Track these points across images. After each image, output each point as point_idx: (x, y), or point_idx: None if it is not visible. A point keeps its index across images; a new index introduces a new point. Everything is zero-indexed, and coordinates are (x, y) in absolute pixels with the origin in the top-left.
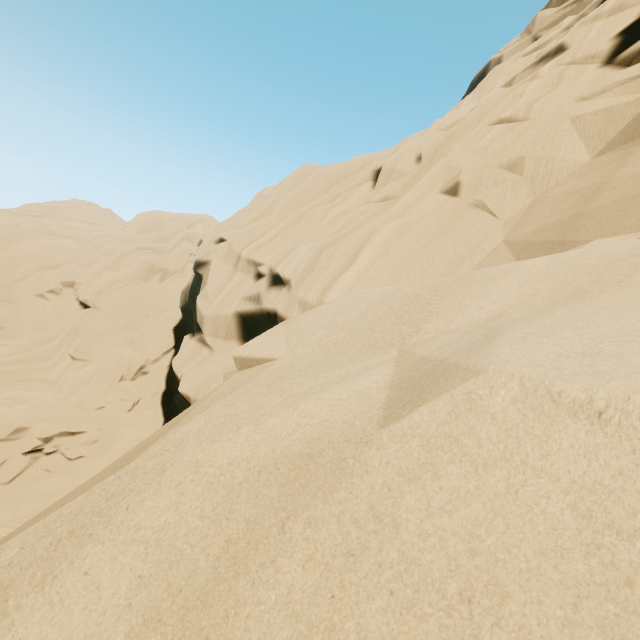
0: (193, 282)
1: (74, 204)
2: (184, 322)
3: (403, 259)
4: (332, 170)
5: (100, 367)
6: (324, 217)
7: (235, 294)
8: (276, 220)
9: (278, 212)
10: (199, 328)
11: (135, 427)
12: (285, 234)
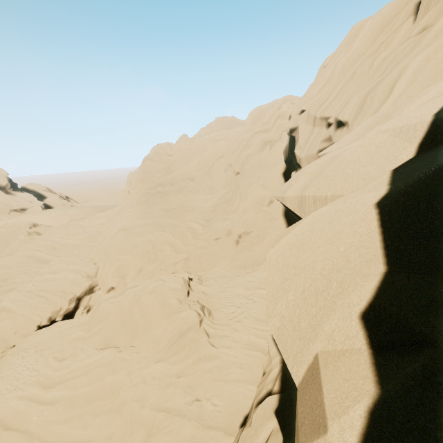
0: (290, 142)
1: (217, 121)
2: (287, 169)
3: (427, 80)
4: (377, 22)
5: (252, 201)
6: (371, 67)
7: (316, 141)
8: (336, 83)
9: (337, 76)
10: (299, 166)
11: (274, 229)
12: (343, 92)
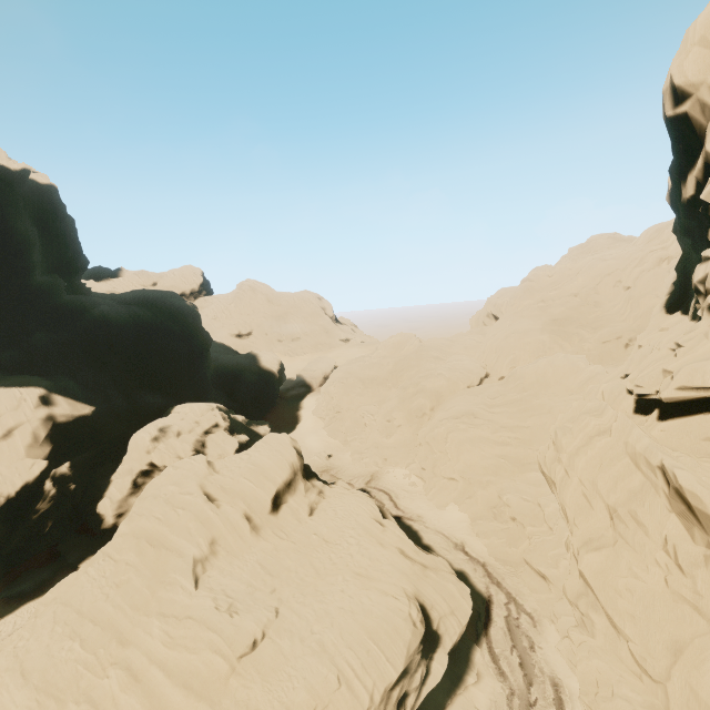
0: None
1: (595, 240)
2: None
3: None
4: None
5: (644, 310)
6: None
7: None
8: None
9: None
10: None
11: None
12: None
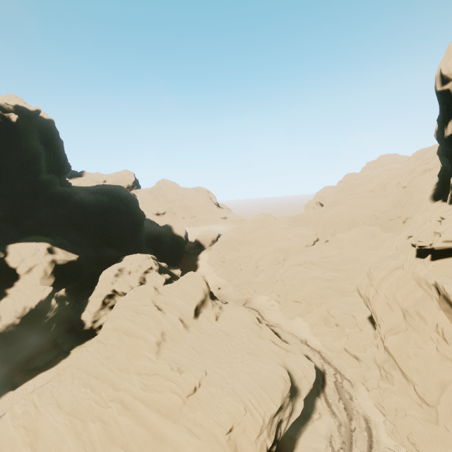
0: None
1: (383, 158)
2: None
3: None
4: None
5: (415, 200)
6: None
7: None
8: None
9: None
10: None
11: None
12: None
